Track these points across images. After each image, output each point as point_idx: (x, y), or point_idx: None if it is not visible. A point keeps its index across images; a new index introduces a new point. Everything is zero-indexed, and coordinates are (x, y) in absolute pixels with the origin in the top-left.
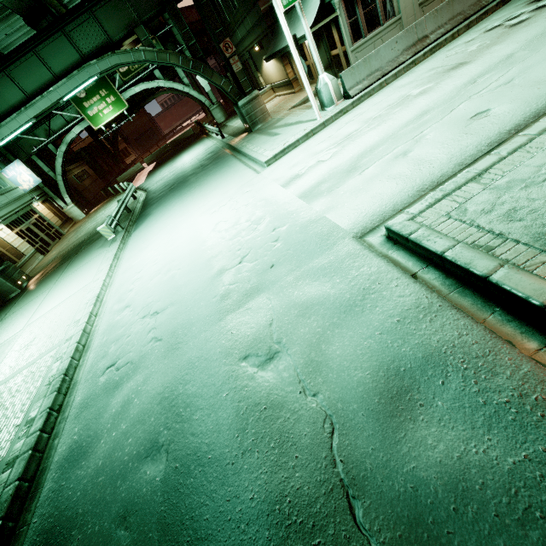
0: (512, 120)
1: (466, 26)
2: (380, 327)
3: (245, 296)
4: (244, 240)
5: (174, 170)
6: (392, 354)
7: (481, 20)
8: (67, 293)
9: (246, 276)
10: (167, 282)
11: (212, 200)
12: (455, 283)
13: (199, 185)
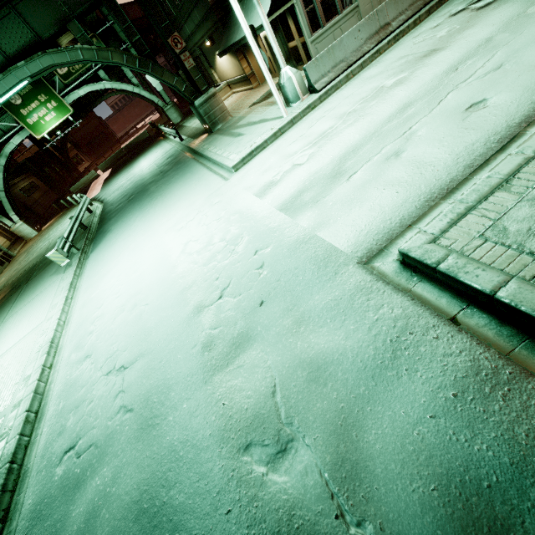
0: (519, 111)
1: (426, 11)
2: (430, 405)
3: (233, 347)
4: (221, 265)
5: (131, 177)
6: (462, 455)
7: (441, 6)
8: (16, 336)
9: (230, 317)
10: (134, 323)
11: (178, 213)
12: (517, 333)
13: (160, 195)
